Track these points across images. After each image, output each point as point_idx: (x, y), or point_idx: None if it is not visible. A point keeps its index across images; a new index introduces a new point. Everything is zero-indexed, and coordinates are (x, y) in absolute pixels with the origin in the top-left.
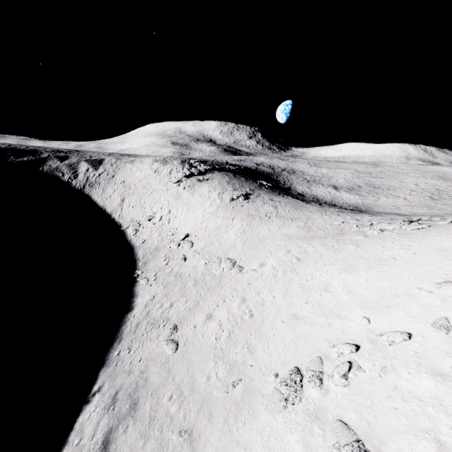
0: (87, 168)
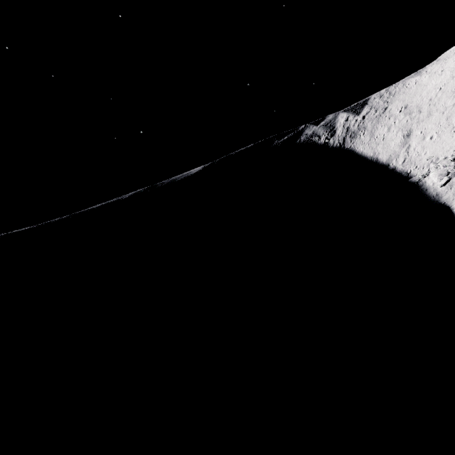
0: (345, 118)
